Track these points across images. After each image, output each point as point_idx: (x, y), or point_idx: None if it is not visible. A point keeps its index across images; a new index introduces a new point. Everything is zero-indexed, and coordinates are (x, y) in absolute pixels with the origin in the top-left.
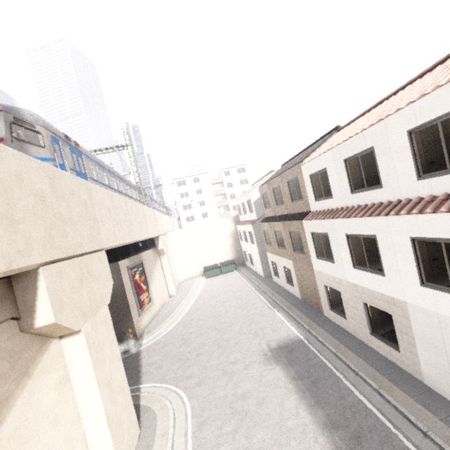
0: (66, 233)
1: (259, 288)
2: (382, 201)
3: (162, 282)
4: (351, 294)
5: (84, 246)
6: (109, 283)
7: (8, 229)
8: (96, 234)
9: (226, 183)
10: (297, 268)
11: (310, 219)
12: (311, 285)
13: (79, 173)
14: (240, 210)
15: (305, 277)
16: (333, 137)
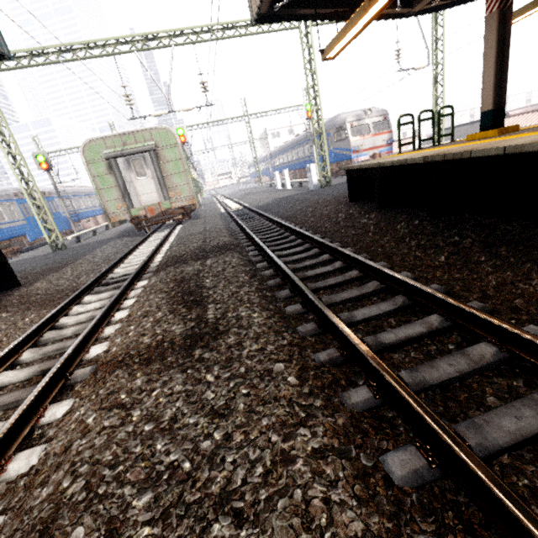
0: None
1: None
2: None
3: None
4: None
5: None
6: None
7: None
8: None
9: None
10: None
11: None
12: None
13: None
14: None
15: None
16: (505, 123)
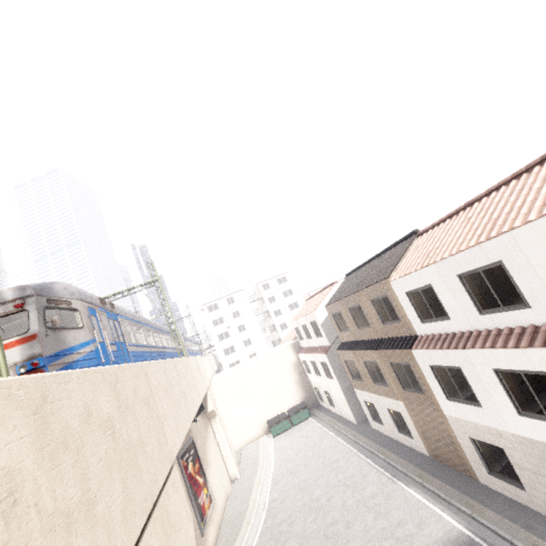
0: (140, 471)
1: (358, 444)
2: (536, 324)
3: (218, 461)
4: (526, 452)
5: (158, 476)
6: (189, 522)
7: (87, 527)
8: (164, 442)
9: (266, 299)
10: (414, 413)
11: (424, 348)
12: (444, 437)
13: (118, 343)
14: (299, 334)
15: (431, 425)
16: (417, 244)
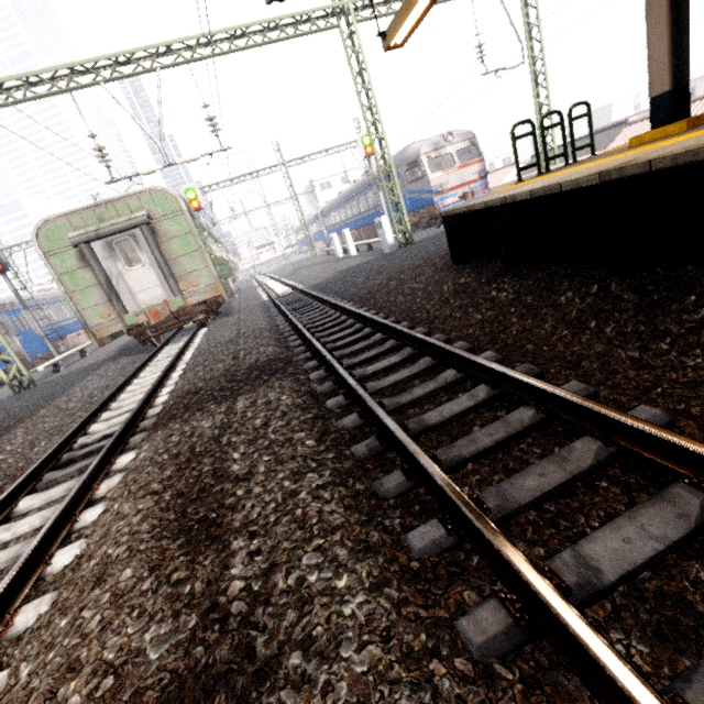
0: None
1: None
2: None
3: None
4: None
5: None
6: None
7: None
8: None
9: None
10: None
11: None
12: None
13: None
14: None
15: None
16: (626, 133)
